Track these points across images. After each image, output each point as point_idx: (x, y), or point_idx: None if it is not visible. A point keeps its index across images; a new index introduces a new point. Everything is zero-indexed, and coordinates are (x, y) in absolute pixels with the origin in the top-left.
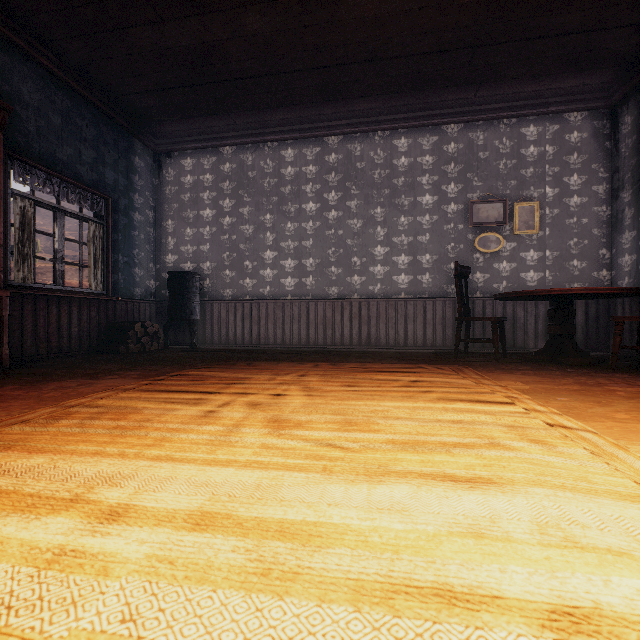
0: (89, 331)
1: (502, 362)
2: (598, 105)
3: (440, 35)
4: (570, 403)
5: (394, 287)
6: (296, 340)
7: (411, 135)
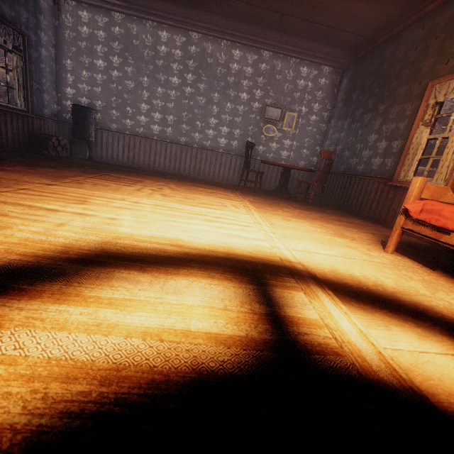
0: (18, 136)
1: (256, 192)
2: (337, 67)
3: (265, 1)
4: (261, 205)
5: (217, 145)
6: (157, 165)
7: (243, 50)
